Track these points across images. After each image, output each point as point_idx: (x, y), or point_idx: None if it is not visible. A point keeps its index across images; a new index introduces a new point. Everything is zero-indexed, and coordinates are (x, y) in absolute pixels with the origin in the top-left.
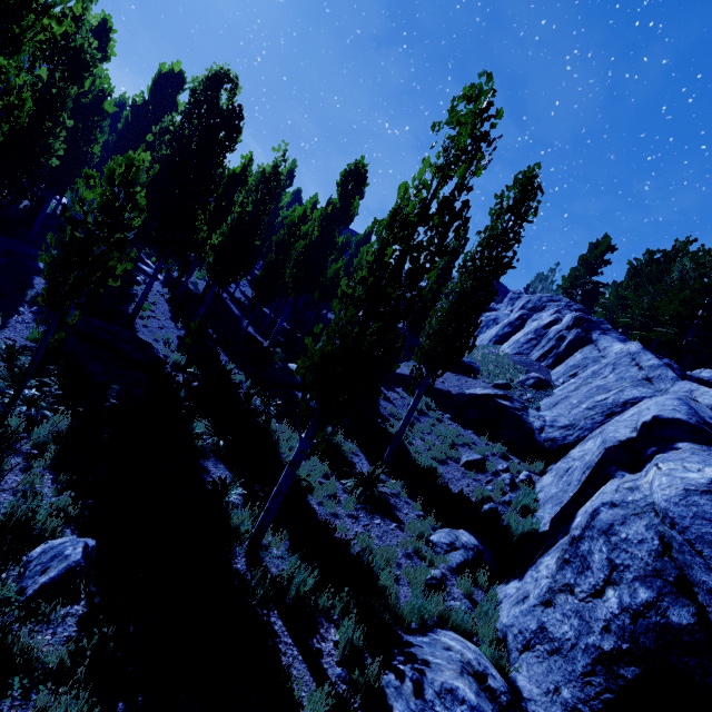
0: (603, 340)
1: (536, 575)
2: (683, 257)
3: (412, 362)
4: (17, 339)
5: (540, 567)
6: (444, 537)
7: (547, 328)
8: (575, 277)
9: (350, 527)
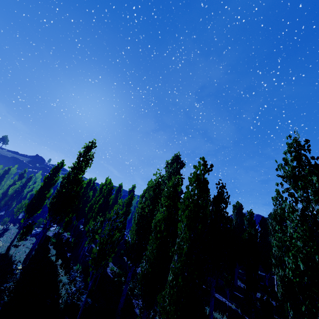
0: None
1: None
2: None
3: None
4: None
5: None
6: None
7: None
8: None
9: None
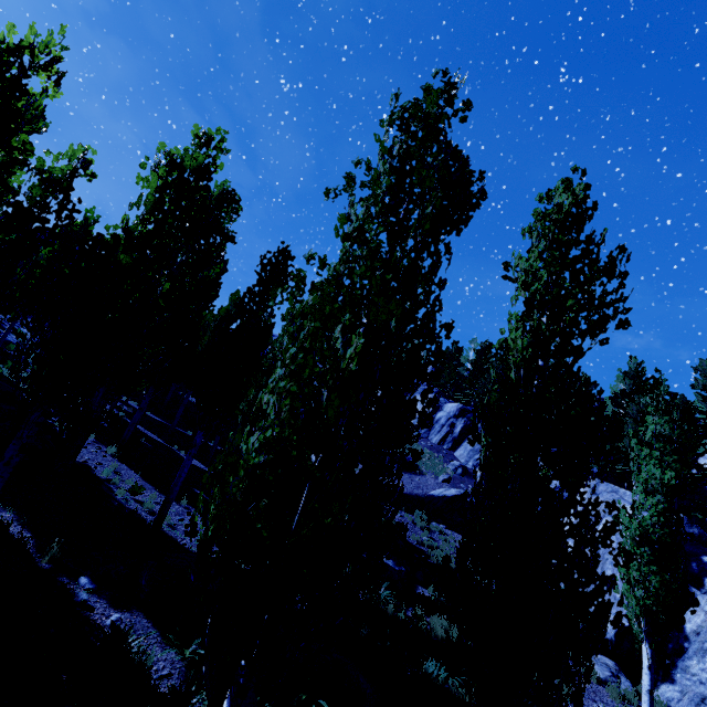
0: None
1: (696, 678)
2: (488, 354)
3: None
4: (165, 669)
5: (692, 671)
6: (603, 670)
7: (434, 414)
8: None
9: (592, 706)
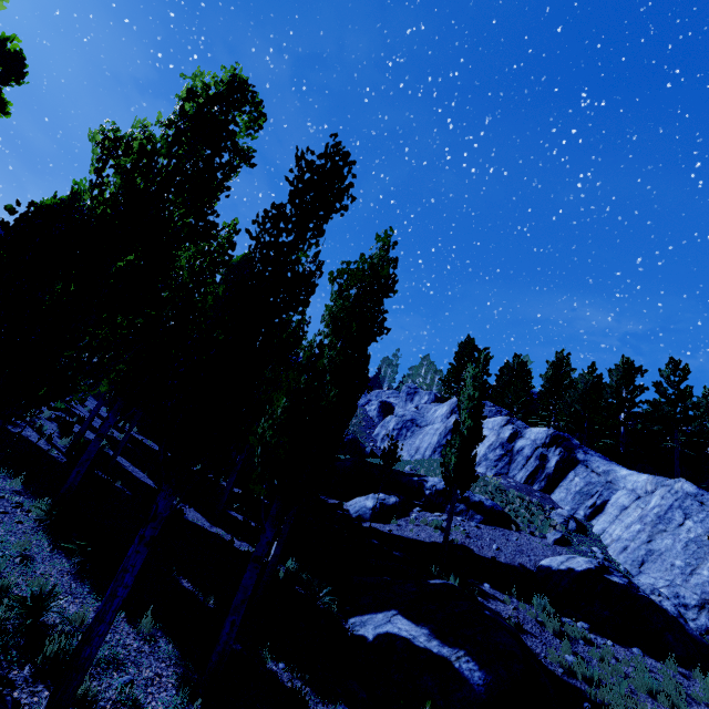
0: (596, 462)
1: None
2: (566, 367)
3: (417, 510)
4: None
5: None
6: None
7: (512, 442)
8: (457, 373)
9: None
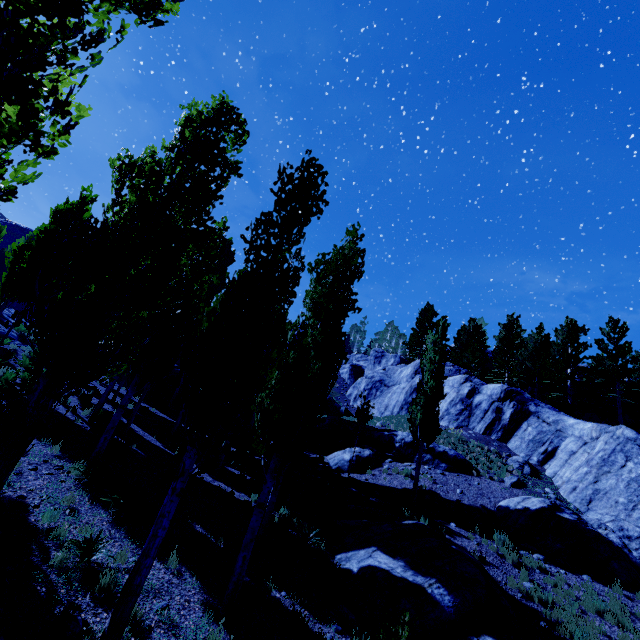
0: (546, 413)
1: None
2: (517, 328)
3: (389, 461)
4: None
5: None
6: None
7: (470, 397)
8: (419, 337)
9: None
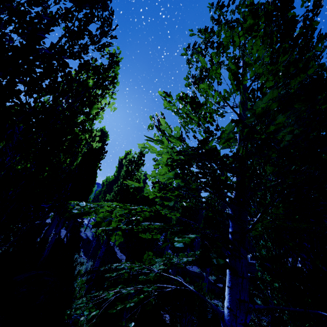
0: None
1: None
2: None
3: None
4: None
5: None
6: None
7: None
8: None
9: None
